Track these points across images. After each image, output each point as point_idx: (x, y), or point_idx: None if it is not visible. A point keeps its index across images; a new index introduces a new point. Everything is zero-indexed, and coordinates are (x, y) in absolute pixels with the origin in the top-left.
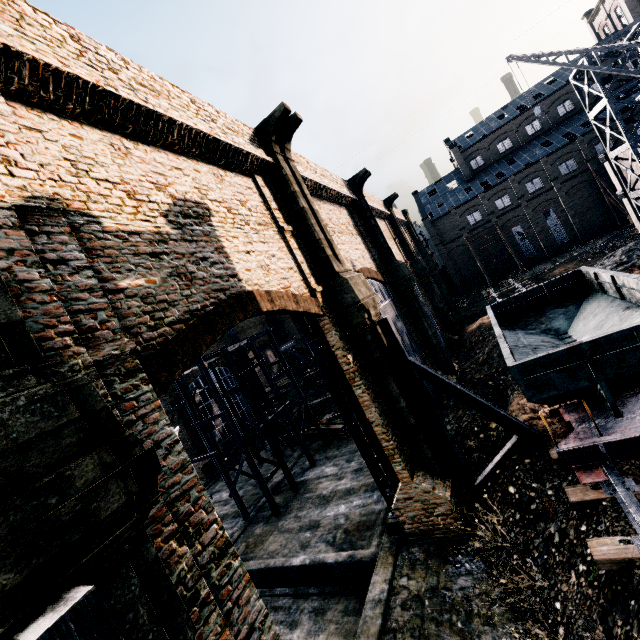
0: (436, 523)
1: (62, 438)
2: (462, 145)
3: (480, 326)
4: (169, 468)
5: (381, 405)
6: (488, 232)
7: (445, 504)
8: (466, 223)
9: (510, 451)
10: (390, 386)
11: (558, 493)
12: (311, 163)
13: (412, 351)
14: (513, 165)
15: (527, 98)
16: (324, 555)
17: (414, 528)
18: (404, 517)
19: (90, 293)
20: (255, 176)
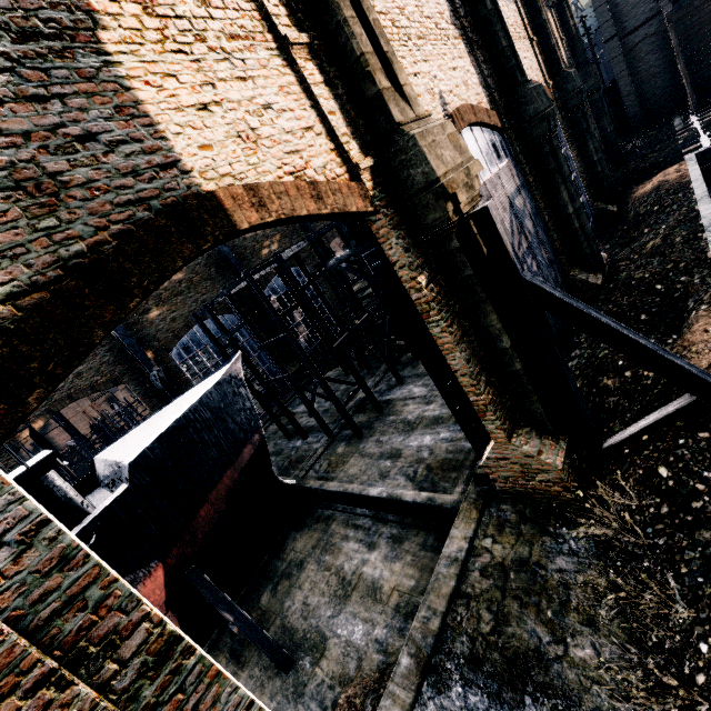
0: (537, 488)
1: None
2: None
3: (659, 187)
4: (30, 572)
5: (471, 345)
6: None
7: (553, 472)
8: None
9: (675, 415)
10: (487, 319)
11: None
12: None
13: (536, 243)
14: None
15: None
16: (402, 492)
17: (507, 487)
18: (495, 476)
19: None
20: None
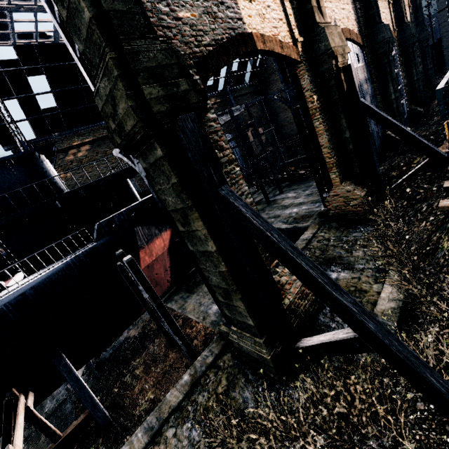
0: (350, 210)
1: (173, 69)
2: None
3: None
4: (209, 118)
5: (331, 136)
6: None
7: (359, 199)
8: None
9: (418, 169)
10: (340, 122)
11: (440, 188)
12: None
13: None
14: None
15: None
16: (280, 226)
17: (335, 213)
18: (330, 206)
19: (167, 17)
20: None
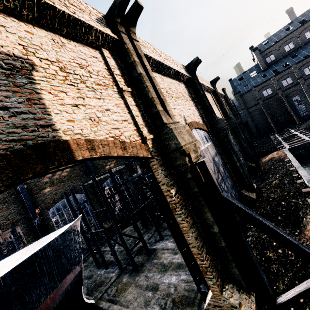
0: None
1: None
2: (261, 49)
3: (271, 159)
4: None
5: (198, 229)
6: (276, 100)
7: None
8: (262, 95)
9: None
10: (205, 215)
11: None
12: (157, 49)
13: (225, 177)
14: (295, 58)
15: (307, 15)
16: None
17: None
18: None
19: None
20: (102, 49)
